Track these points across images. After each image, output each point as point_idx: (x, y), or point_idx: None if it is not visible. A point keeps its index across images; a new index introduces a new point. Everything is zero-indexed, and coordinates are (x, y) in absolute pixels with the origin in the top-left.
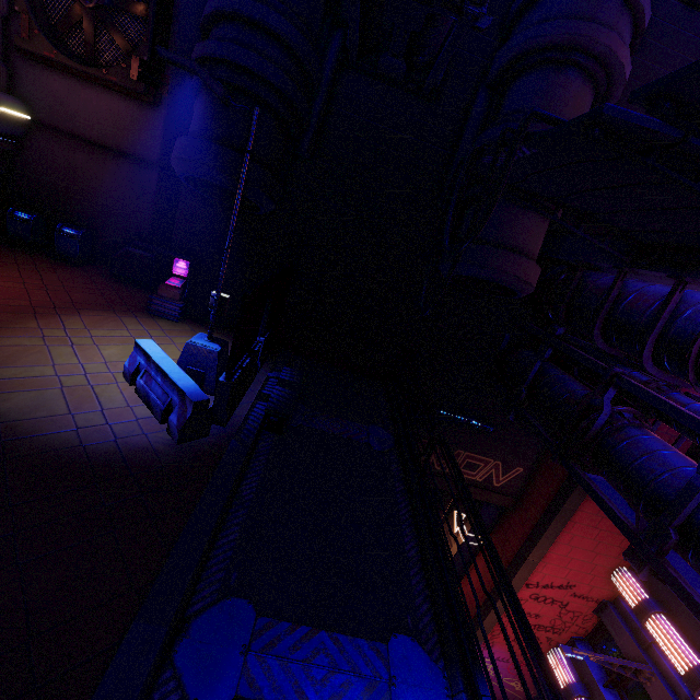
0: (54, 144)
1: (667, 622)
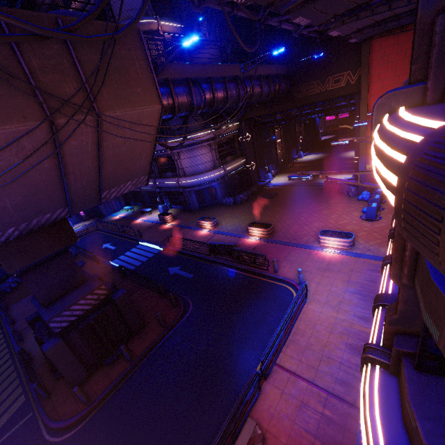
0: None
1: None
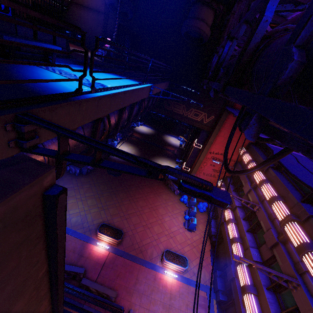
0: (75, 8)
1: (248, 155)
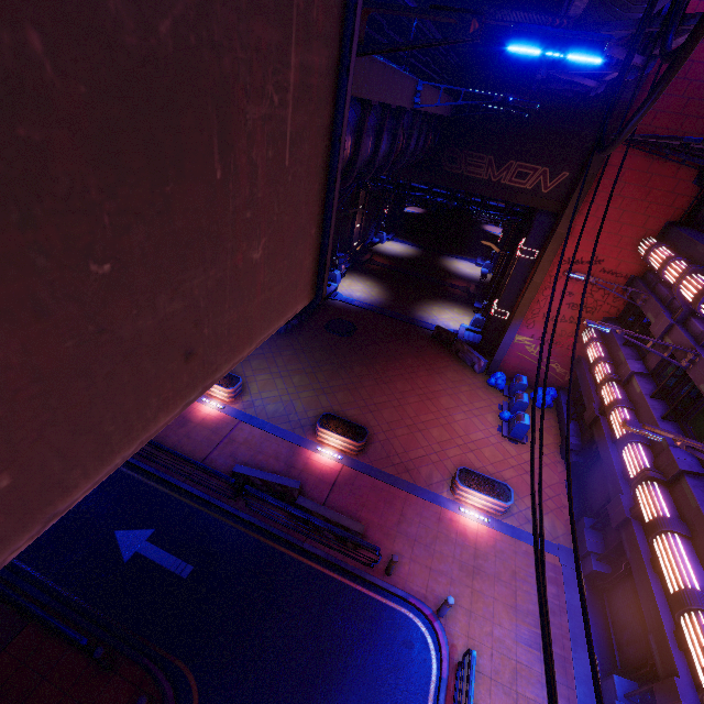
0: None
1: (664, 249)
